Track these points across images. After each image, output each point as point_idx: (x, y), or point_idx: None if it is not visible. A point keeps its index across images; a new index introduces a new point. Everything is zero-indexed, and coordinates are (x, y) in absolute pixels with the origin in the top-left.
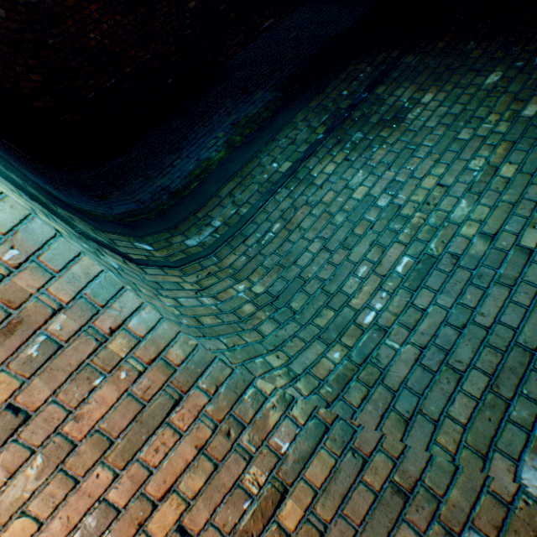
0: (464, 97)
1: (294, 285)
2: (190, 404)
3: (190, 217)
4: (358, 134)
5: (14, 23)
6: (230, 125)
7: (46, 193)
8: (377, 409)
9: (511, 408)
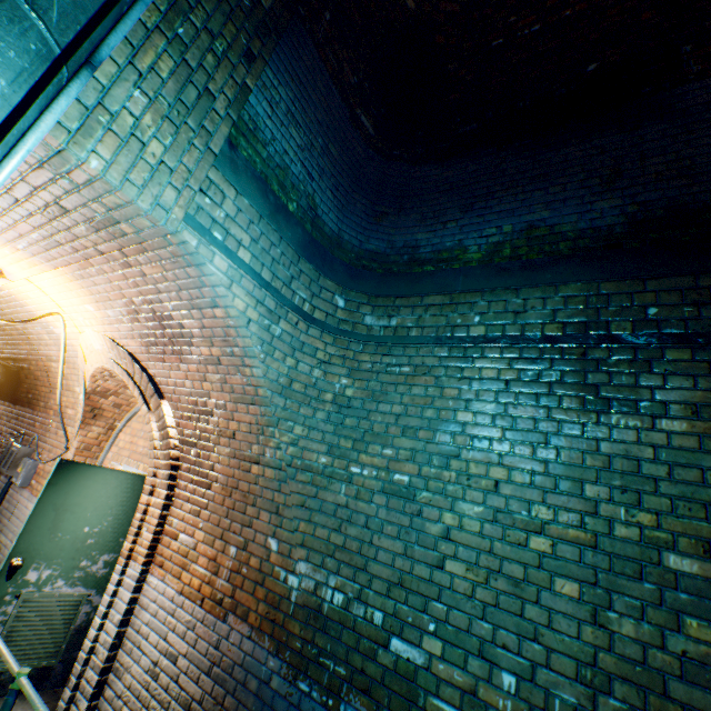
0: (691, 473)
1: (360, 412)
2: (256, 409)
3: (392, 298)
4: (555, 374)
5: None
6: (527, 223)
7: (303, 247)
8: (302, 489)
9: (330, 558)
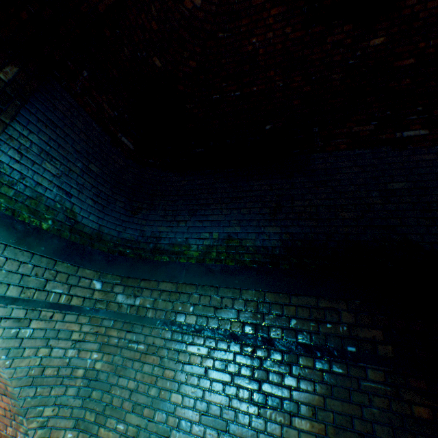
0: None
1: (105, 385)
2: (8, 399)
3: (139, 279)
4: (236, 367)
5: (203, 13)
6: (227, 234)
7: (59, 252)
8: None
9: None
